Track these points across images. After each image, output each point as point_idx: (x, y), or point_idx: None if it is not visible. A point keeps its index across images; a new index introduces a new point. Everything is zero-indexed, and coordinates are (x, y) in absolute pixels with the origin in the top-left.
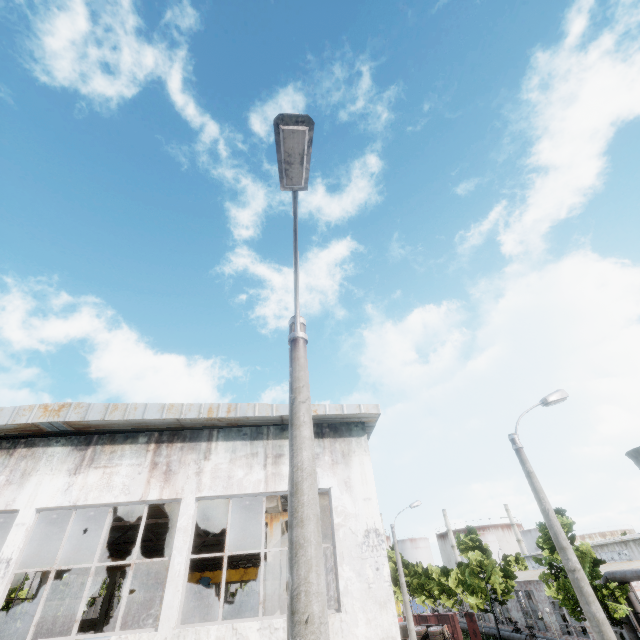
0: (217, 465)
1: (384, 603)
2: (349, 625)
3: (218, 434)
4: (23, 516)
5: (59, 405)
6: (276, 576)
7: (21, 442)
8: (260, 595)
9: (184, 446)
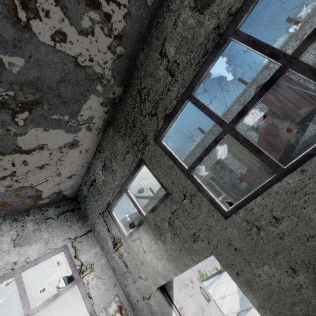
0: None
1: None
2: None
3: None
4: None
5: None
6: None
7: None
8: None
9: None
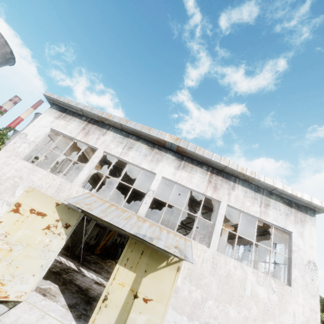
0: (237, 195)
1: (313, 295)
2: (294, 294)
3: (239, 181)
4: (158, 177)
5: (176, 137)
6: (223, 250)
7: (156, 146)
8: (251, 259)
9: (223, 179)
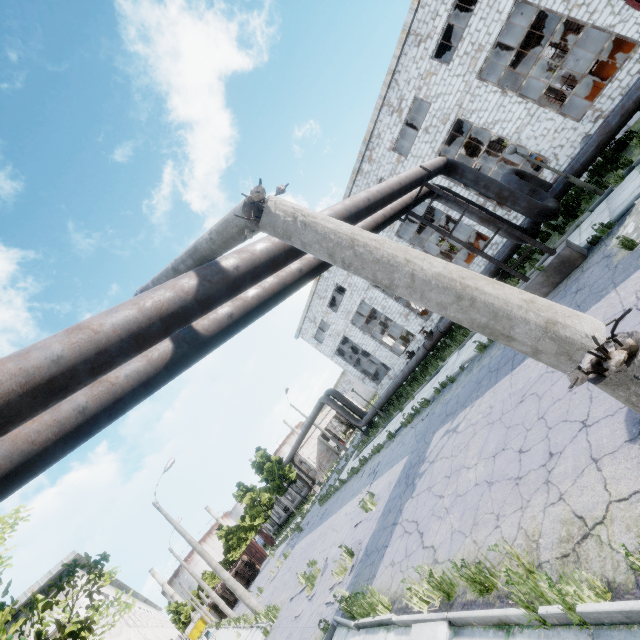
0: None
1: (120, 632)
2: None
3: None
4: None
5: None
6: None
7: None
8: None
9: None
